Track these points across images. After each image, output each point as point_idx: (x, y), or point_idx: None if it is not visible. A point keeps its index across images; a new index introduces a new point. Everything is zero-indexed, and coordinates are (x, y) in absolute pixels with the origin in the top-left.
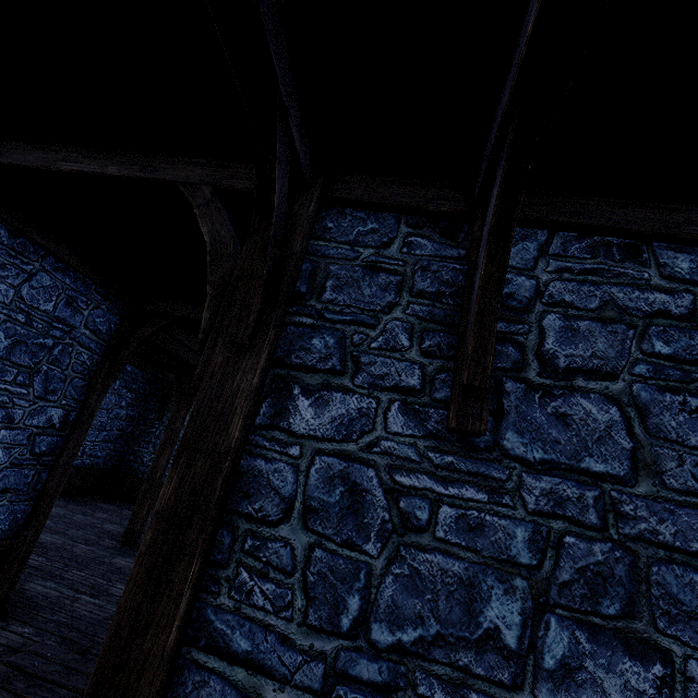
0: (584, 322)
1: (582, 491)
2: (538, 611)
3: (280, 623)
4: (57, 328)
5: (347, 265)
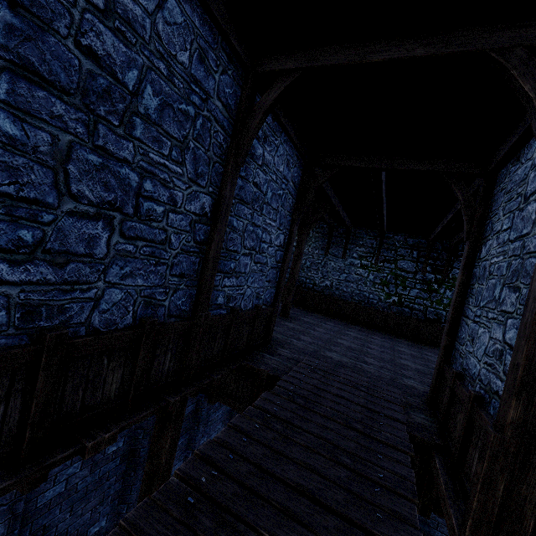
0: None
1: None
2: None
3: None
4: (283, 183)
5: None
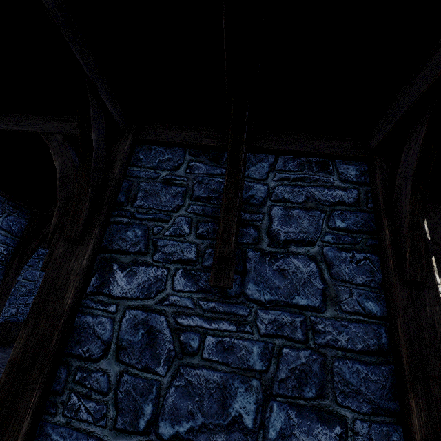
0: (295, 210)
1: (294, 318)
2: (266, 400)
3: (98, 429)
4: None
5: (151, 182)
